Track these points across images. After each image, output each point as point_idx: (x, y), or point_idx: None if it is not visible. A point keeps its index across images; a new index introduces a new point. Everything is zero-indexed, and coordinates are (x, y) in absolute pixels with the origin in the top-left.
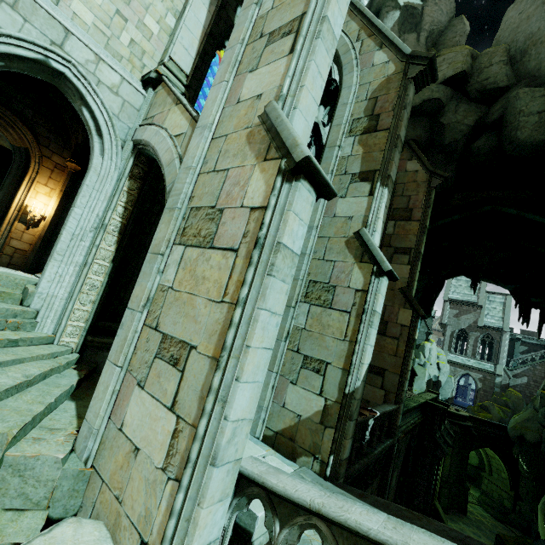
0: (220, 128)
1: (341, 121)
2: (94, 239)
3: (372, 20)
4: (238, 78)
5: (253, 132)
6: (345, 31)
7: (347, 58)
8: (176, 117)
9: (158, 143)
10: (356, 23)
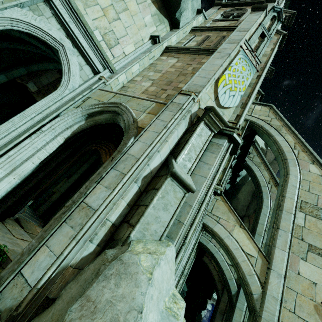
0: (290, 282)
1: (263, 223)
2: (177, 281)
3: (276, 179)
4: (294, 256)
5: (318, 307)
6: (263, 174)
7: (265, 190)
8: (244, 238)
9: (233, 248)
10: (267, 173)
